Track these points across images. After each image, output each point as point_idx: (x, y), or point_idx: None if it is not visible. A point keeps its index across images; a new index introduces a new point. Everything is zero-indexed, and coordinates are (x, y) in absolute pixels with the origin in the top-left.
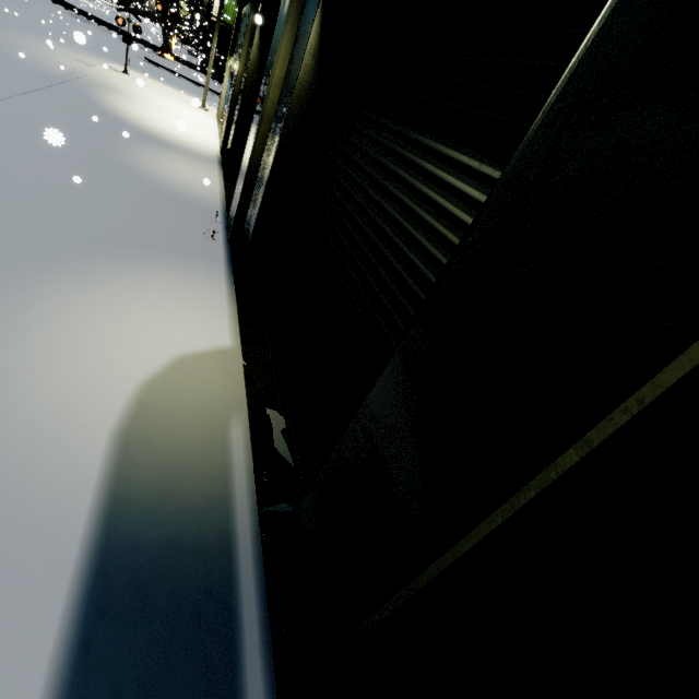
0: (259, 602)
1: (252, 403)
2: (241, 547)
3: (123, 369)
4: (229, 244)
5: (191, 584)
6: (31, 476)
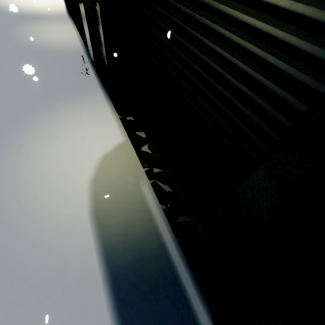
0: (188, 274)
1: (147, 168)
2: (171, 250)
3: (78, 176)
4: (97, 74)
5: (155, 276)
6: (64, 250)
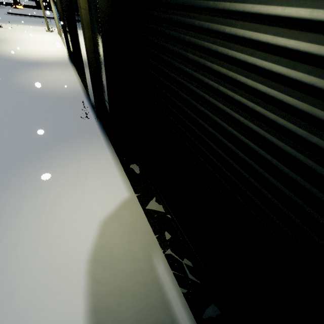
0: None
1: (158, 232)
2: None
3: (72, 253)
4: (98, 118)
5: None
6: None
